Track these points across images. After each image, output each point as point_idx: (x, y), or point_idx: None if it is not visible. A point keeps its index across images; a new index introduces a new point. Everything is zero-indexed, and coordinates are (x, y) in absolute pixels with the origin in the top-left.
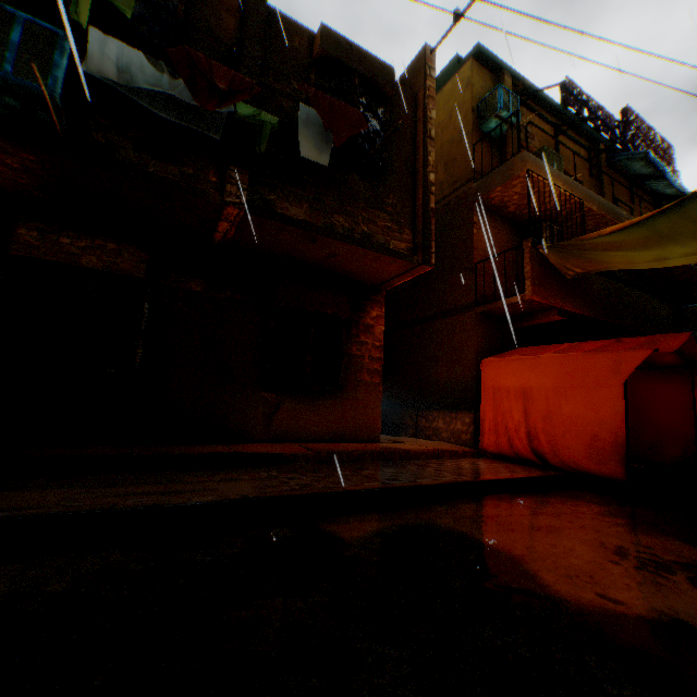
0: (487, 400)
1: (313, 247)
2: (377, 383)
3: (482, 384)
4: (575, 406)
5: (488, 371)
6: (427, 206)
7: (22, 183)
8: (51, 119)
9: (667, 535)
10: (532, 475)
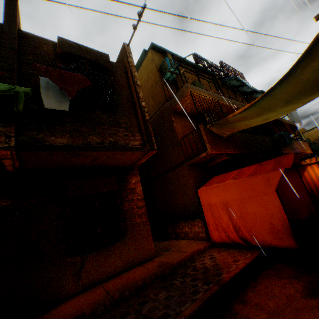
0: (207, 212)
1: (80, 158)
2: (145, 221)
3: (202, 204)
4: (254, 208)
5: (202, 196)
6: (144, 119)
7: None
8: None
9: None
10: (247, 261)
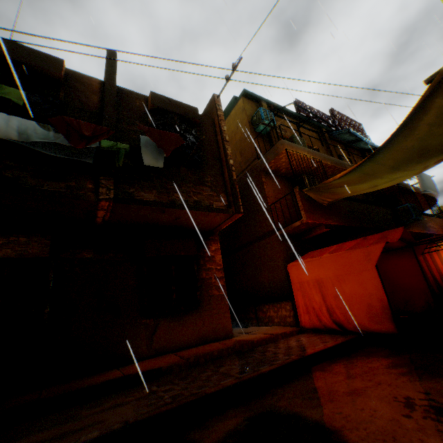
0: (297, 291)
1: (164, 215)
2: (223, 295)
3: (292, 281)
4: (351, 286)
5: (293, 272)
6: (231, 178)
7: None
8: None
9: (435, 375)
10: (337, 342)
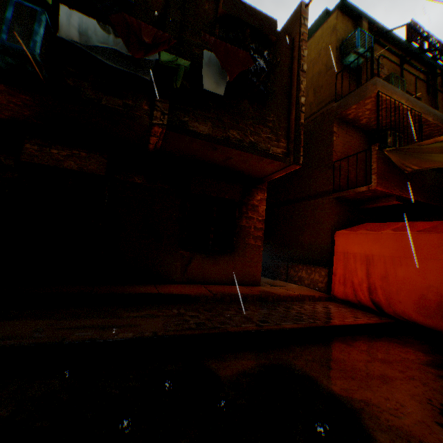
0: (338, 261)
1: (215, 153)
2: (259, 246)
3: (335, 249)
4: (407, 272)
5: (340, 240)
6: (298, 121)
7: (26, 114)
8: (36, 71)
9: None
10: (370, 321)
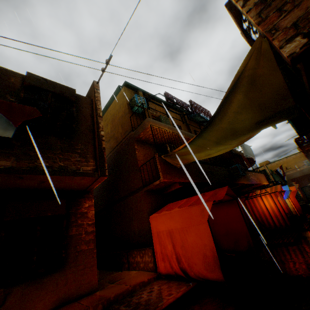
0: (155, 240)
1: (25, 180)
2: (92, 248)
3: (152, 231)
4: (192, 237)
5: (153, 223)
6: (100, 146)
7: None
8: None
9: None
10: (178, 294)
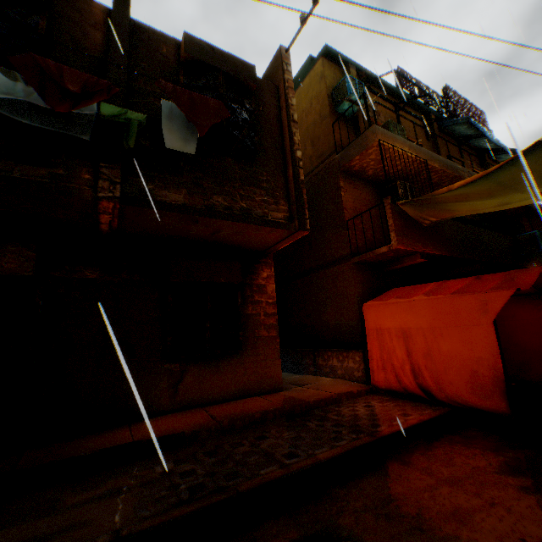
0: (372, 340)
1: (197, 227)
2: (274, 336)
3: (366, 327)
4: (452, 344)
5: (369, 315)
6: (297, 179)
7: None
8: None
9: None
10: (423, 417)
